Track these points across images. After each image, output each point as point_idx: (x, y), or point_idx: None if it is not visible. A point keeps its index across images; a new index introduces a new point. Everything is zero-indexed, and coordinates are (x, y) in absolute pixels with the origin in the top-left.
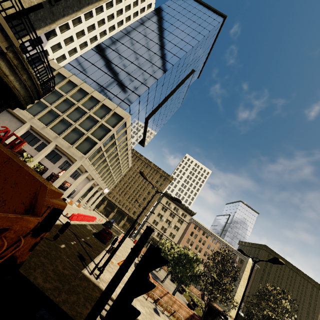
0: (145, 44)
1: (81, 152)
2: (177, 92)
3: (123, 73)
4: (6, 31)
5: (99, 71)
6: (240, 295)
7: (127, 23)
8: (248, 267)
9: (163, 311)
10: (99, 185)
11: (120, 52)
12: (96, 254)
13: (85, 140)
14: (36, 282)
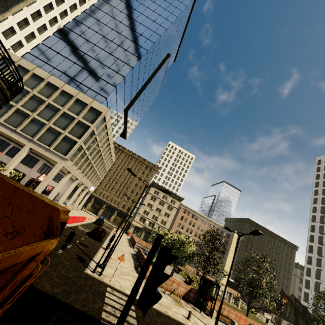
0: (114, 28)
1: (61, 153)
2: (155, 79)
3: (94, 62)
4: None
5: (66, 61)
6: (229, 265)
7: (90, 1)
8: (234, 240)
9: (164, 291)
10: (84, 184)
11: (88, 37)
12: (94, 253)
13: (63, 140)
14: (45, 290)
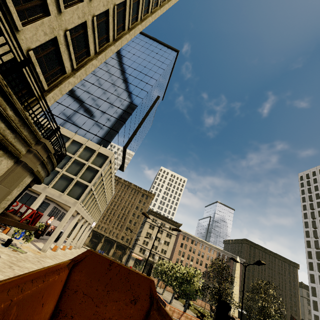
0: (114, 82)
1: (74, 197)
2: (148, 118)
3: (98, 112)
4: (48, 148)
5: (75, 113)
6: (236, 293)
7: None
8: (237, 266)
9: None
10: (88, 222)
11: (92, 92)
12: None
13: (75, 185)
14: None
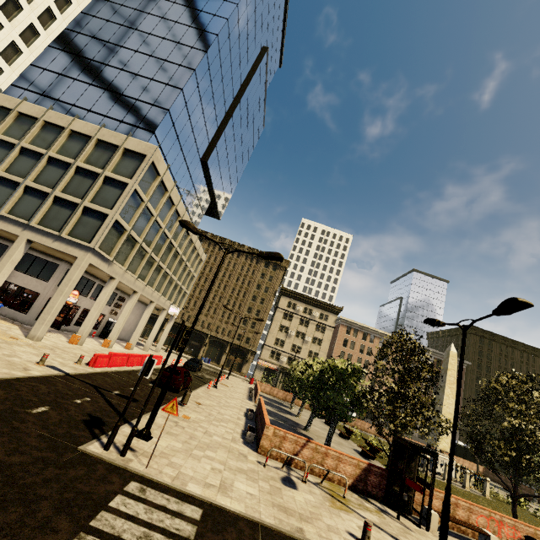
0: (151, 10)
1: (82, 240)
2: (247, 98)
3: (124, 76)
4: None
5: (76, 85)
6: (449, 412)
7: None
8: (452, 363)
9: (304, 478)
10: (154, 302)
11: (107, 37)
12: (146, 411)
13: (84, 217)
14: None
